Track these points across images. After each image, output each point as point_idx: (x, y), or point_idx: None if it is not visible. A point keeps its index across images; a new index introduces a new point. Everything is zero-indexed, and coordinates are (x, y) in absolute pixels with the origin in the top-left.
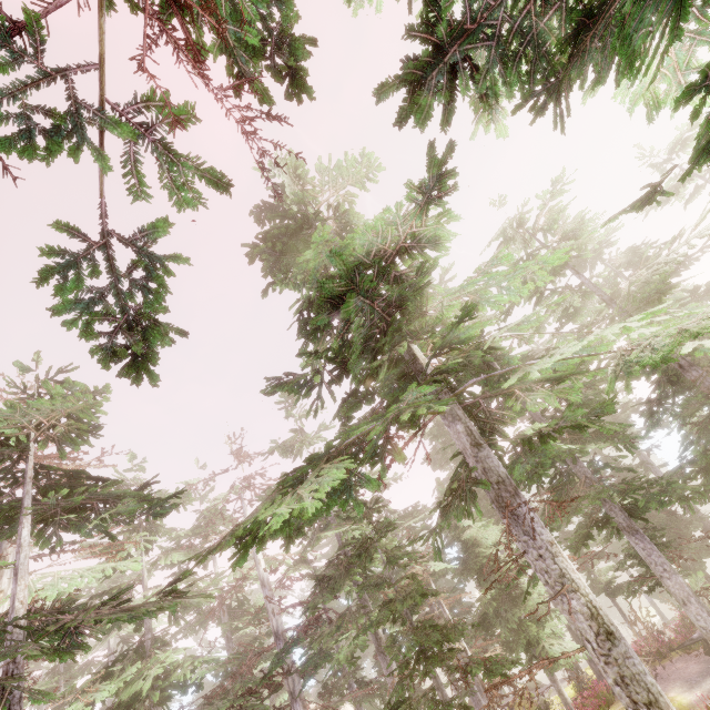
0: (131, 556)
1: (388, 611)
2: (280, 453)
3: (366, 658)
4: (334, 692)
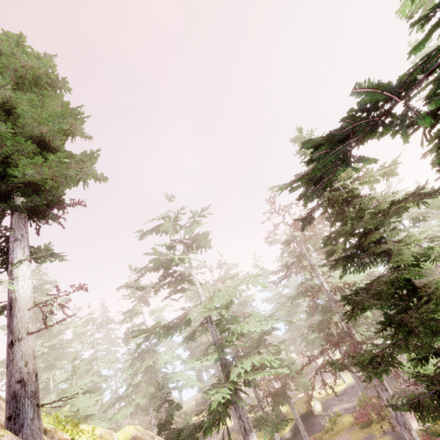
0: None
1: None
2: None
3: None
4: None
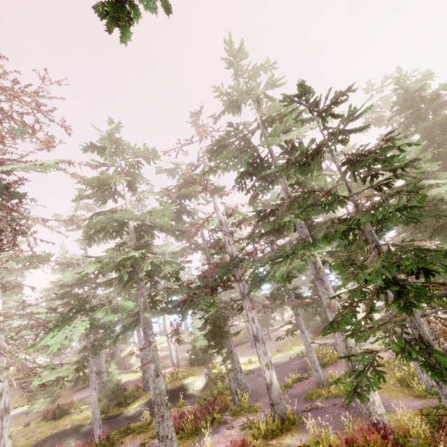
0: (118, 192)
1: (343, 225)
2: (225, 106)
3: (304, 285)
4: (277, 298)
